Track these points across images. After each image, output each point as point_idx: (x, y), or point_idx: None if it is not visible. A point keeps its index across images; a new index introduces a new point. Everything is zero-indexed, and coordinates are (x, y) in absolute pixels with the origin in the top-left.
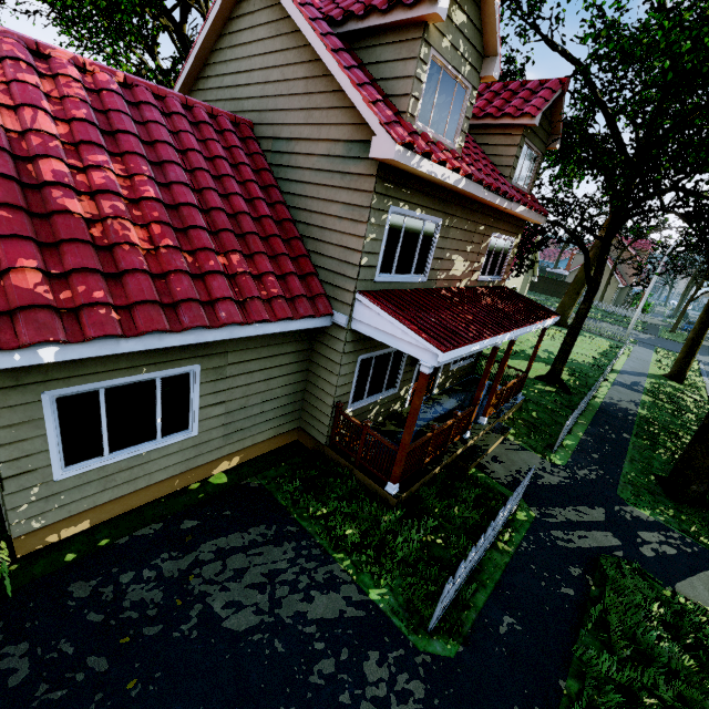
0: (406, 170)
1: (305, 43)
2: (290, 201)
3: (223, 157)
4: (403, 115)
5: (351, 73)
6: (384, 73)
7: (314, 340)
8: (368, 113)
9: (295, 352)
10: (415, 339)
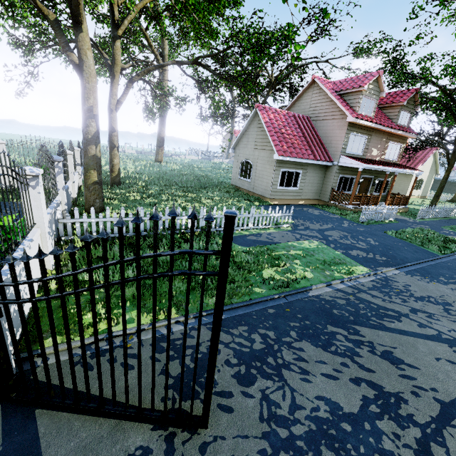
0: (355, 123)
1: (329, 97)
2: (321, 135)
3: (305, 126)
4: (355, 111)
5: (342, 104)
6: (350, 102)
7: (326, 171)
8: (346, 112)
9: (321, 174)
10: (357, 163)
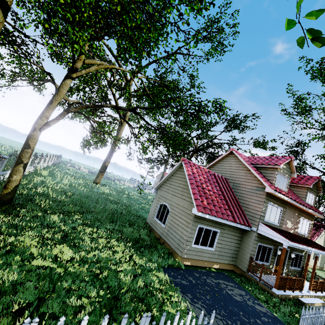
0: (273, 194)
1: (245, 167)
2: (238, 197)
3: (224, 185)
4: (272, 183)
5: (259, 175)
6: (266, 175)
7: (243, 235)
8: (264, 183)
9: (238, 236)
10: (280, 237)
